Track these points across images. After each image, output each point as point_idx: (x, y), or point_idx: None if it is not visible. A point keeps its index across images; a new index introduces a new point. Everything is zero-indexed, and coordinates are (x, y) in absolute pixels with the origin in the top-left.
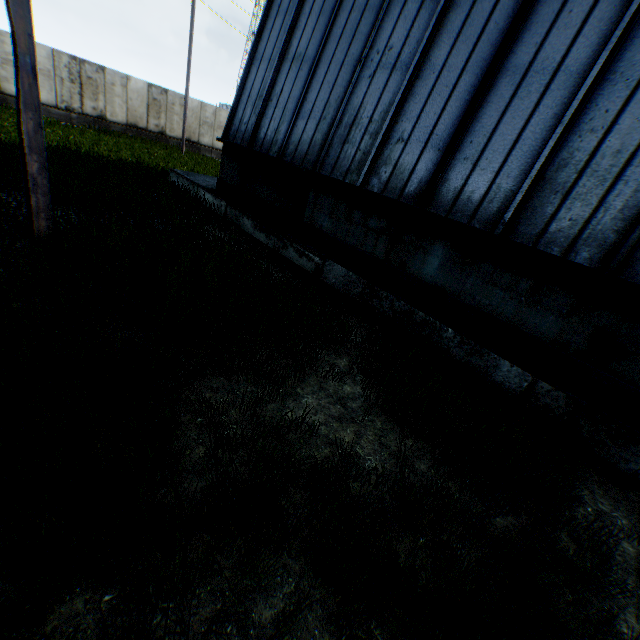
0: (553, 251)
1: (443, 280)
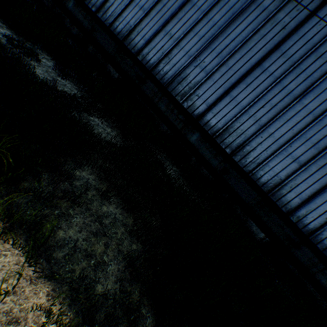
0: (90, 7)
1: (72, 10)
